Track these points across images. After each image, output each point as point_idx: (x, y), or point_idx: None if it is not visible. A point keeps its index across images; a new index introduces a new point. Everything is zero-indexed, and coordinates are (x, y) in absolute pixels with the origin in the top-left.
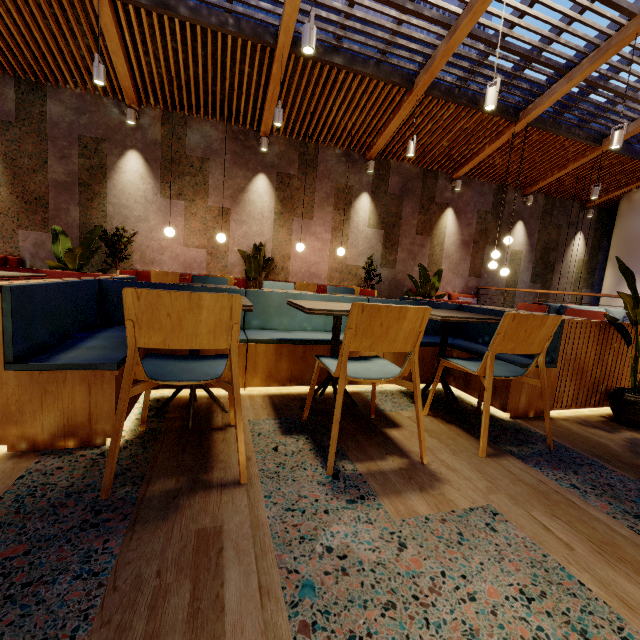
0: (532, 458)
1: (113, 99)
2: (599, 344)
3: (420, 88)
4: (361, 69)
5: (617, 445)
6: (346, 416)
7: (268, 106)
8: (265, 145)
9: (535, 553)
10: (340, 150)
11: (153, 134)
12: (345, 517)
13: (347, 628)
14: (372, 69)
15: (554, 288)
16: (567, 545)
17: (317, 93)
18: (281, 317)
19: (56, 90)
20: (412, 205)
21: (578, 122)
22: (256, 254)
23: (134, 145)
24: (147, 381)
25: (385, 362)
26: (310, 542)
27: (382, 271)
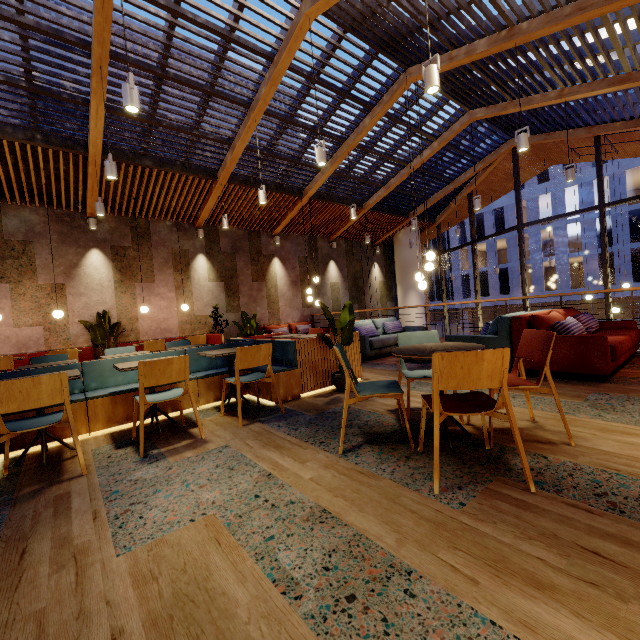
0: (269, 420)
1: None
2: (322, 350)
3: (222, 180)
4: (170, 168)
5: (323, 402)
6: (166, 430)
7: (90, 194)
8: (94, 225)
9: (234, 453)
10: (170, 222)
11: None
12: (144, 469)
13: (131, 495)
14: (180, 168)
15: (368, 305)
16: (252, 447)
17: (136, 184)
18: (116, 376)
19: None
20: (244, 259)
21: (343, 195)
22: (101, 322)
23: None
24: (9, 433)
25: (179, 389)
26: (121, 481)
27: (229, 316)
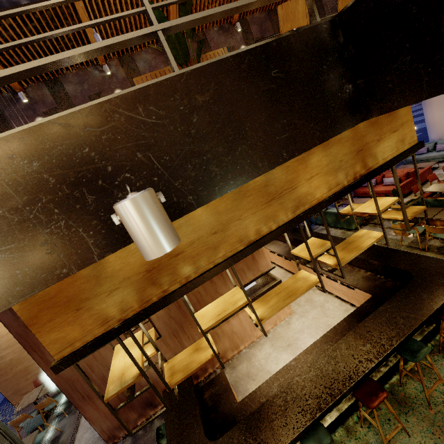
0: None
1: (92, 66)
2: None
3: None
4: None
5: None
6: None
7: (172, 18)
8: None
9: None
10: (216, 27)
11: (121, 75)
12: None
13: None
14: None
15: None
16: None
17: None
18: None
19: (64, 77)
20: None
21: None
22: None
23: (115, 87)
24: None
25: None
26: None
27: None
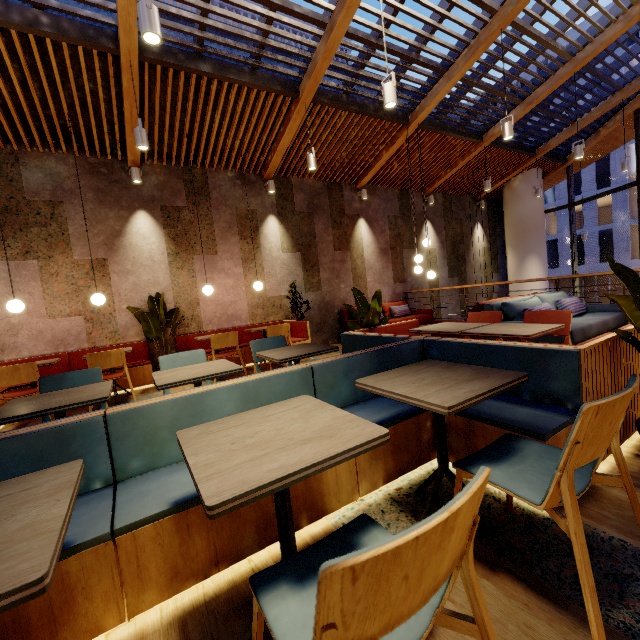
0: None
1: None
2: (612, 366)
3: (307, 95)
4: (236, 77)
5: None
6: None
7: (129, 129)
8: (137, 176)
9: None
10: (232, 172)
11: None
12: None
13: None
14: (249, 77)
15: (469, 278)
16: None
17: (189, 109)
18: None
19: None
20: (324, 221)
21: (460, 121)
22: (154, 308)
23: None
24: None
25: None
26: None
27: (308, 296)
